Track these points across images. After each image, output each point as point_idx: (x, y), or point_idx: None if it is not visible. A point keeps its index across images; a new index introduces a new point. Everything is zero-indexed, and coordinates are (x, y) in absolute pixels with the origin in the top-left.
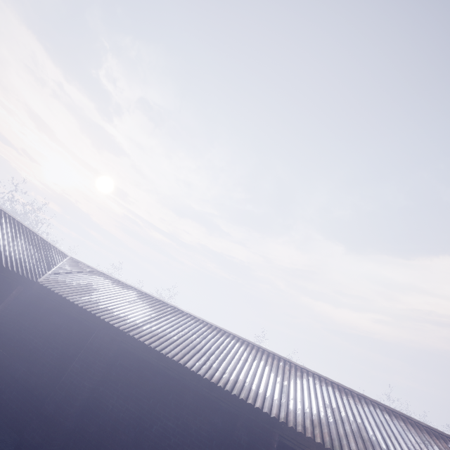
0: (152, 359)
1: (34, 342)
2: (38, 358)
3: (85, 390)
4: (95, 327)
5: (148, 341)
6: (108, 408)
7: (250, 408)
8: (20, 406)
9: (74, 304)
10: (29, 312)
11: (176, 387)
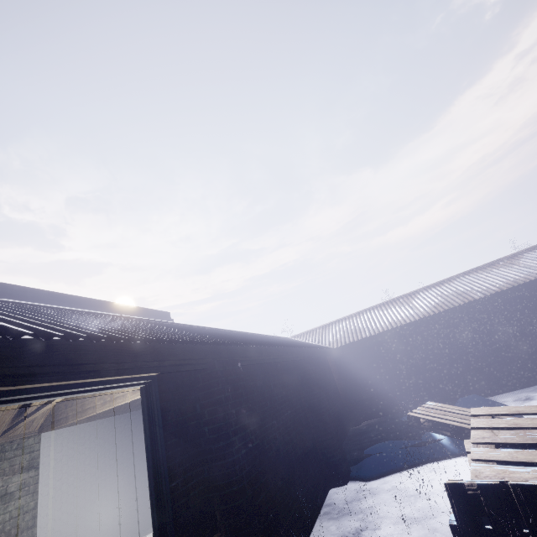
0: (455, 313)
1: (373, 373)
2: (387, 375)
3: (441, 355)
4: (403, 332)
5: (441, 309)
6: (457, 353)
7: (530, 283)
8: (411, 396)
9: (372, 335)
10: (346, 367)
11: (479, 314)
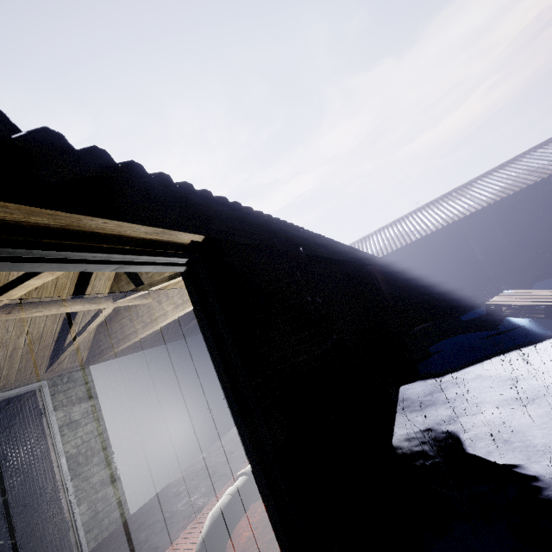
0: (529, 194)
1: (425, 277)
2: (441, 277)
3: (509, 245)
4: (461, 226)
5: (511, 192)
6: (528, 241)
7: None
8: (470, 295)
9: (424, 237)
10: (394, 275)
11: None
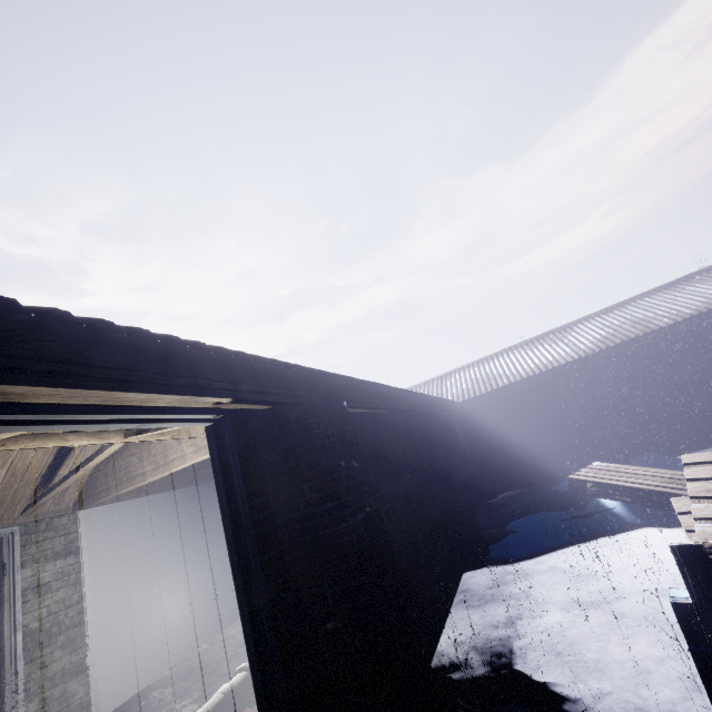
0: (630, 348)
1: (513, 433)
2: (531, 435)
3: (608, 405)
4: (555, 376)
5: (611, 344)
6: (630, 402)
7: None
8: (564, 461)
9: (513, 383)
10: (475, 426)
11: (664, 348)
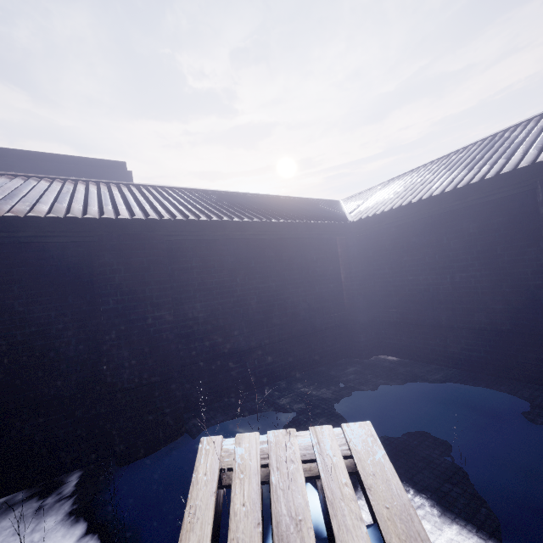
0: None
1: (421, 280)
2: (450, 292)
3: None
4: (527, 187)
5: None
6: None
7: None
8: (493, 351)
9: (434, 198)
10: (375, 259)
11: None
